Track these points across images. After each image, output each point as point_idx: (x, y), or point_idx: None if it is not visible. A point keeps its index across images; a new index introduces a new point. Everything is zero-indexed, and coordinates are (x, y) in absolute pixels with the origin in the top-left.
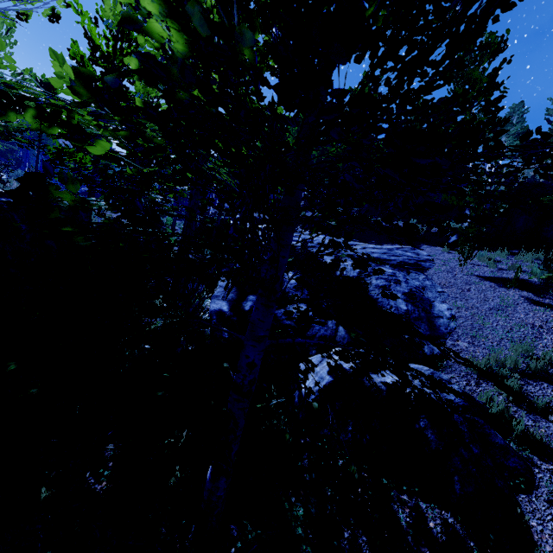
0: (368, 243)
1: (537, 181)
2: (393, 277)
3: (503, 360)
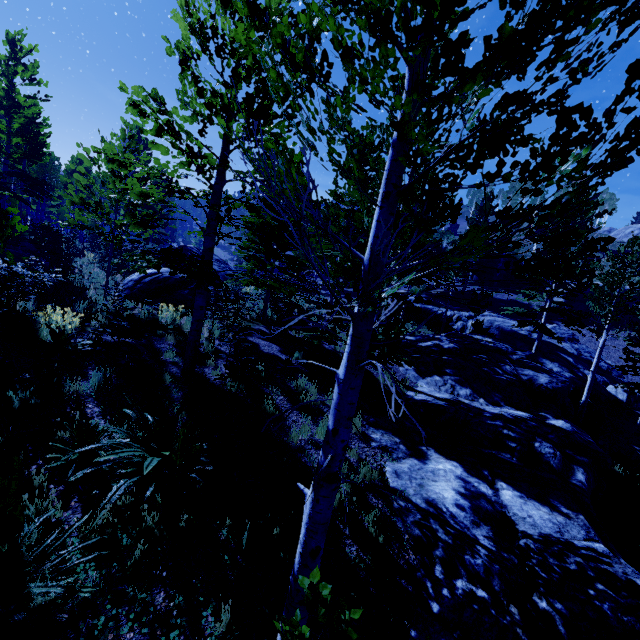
0: (514, 317)
1: (575, 262)
2: (585, 350)
3: None
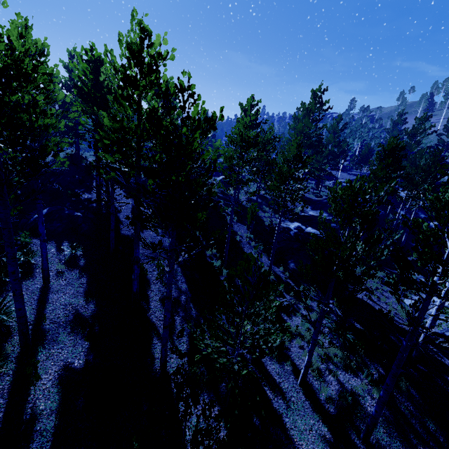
0: None
1: None
2: None
3: None
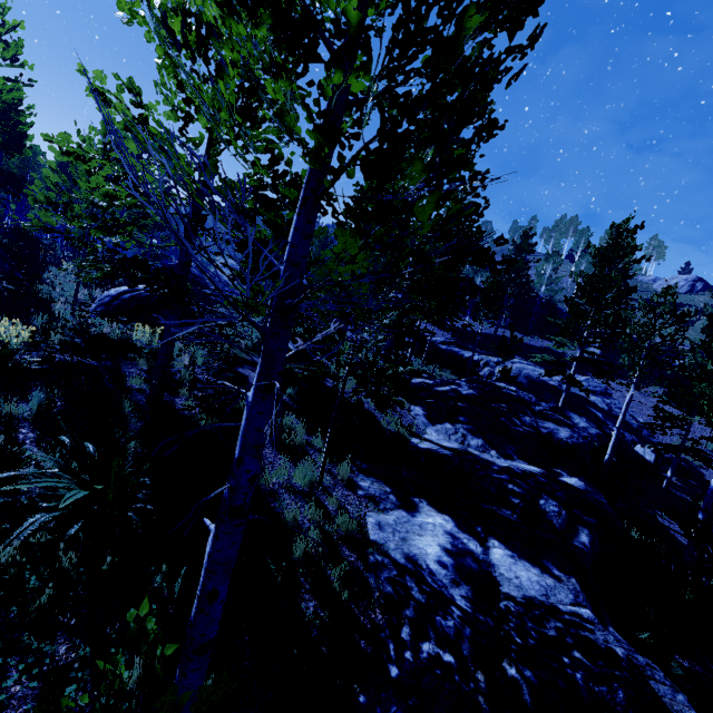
0: (546, 367)
1: None
2: (617, 406)
3: (678, 442)
